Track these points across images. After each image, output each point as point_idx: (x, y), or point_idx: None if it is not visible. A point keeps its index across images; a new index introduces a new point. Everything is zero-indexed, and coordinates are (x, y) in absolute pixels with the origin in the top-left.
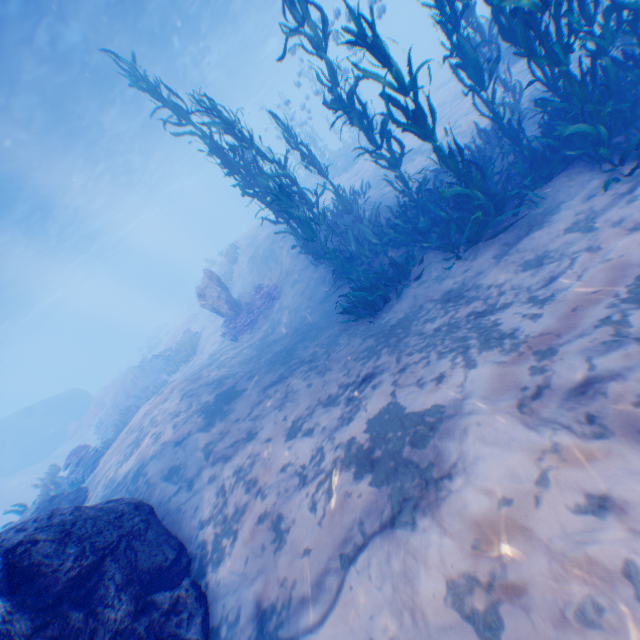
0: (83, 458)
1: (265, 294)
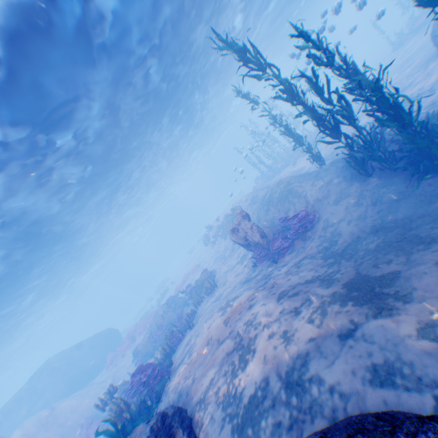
0: (150, 378)
1: (302, 217)
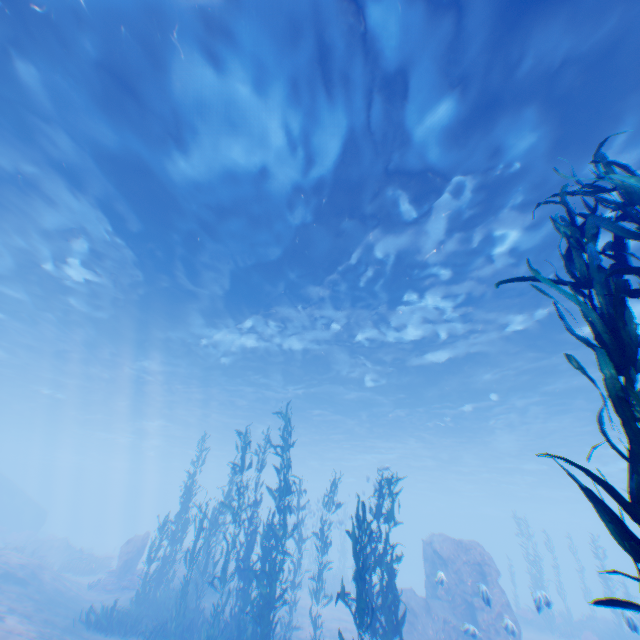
0: None
1: (134, 579)
